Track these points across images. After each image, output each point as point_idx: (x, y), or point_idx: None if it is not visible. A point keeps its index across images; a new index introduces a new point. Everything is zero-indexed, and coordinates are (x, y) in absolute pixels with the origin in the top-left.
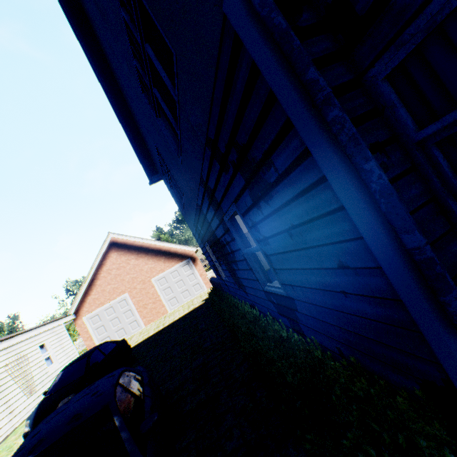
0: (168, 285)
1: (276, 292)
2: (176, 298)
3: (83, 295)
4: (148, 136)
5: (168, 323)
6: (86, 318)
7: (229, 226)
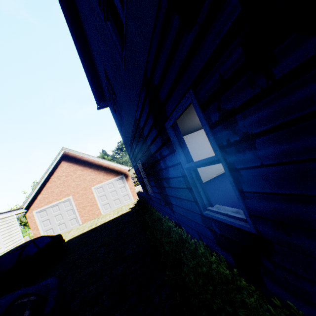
0: (104, 193)
1: (229, 222)
2: (109, 204)
3: (35, 194)
4: (99, 60)
5: (100, 223)
6: (36, 212)
7: (171, 133)
